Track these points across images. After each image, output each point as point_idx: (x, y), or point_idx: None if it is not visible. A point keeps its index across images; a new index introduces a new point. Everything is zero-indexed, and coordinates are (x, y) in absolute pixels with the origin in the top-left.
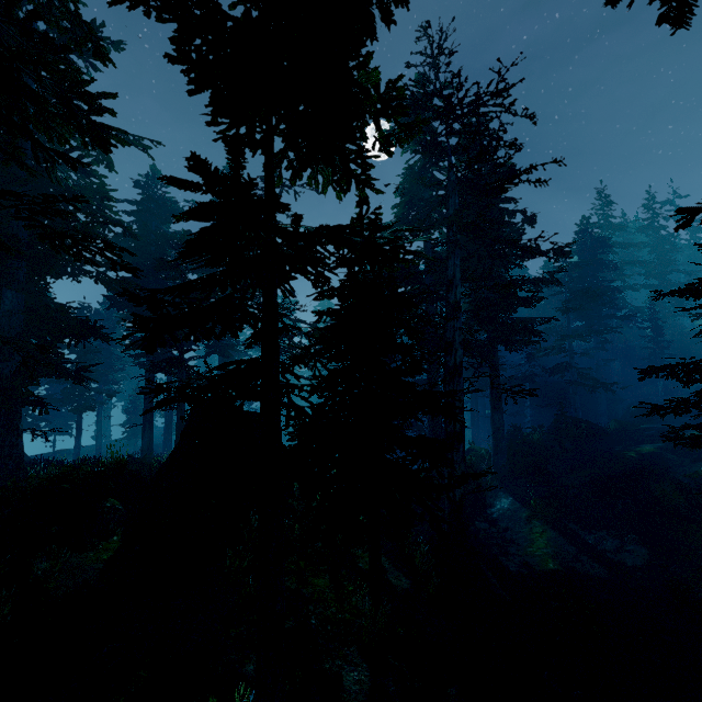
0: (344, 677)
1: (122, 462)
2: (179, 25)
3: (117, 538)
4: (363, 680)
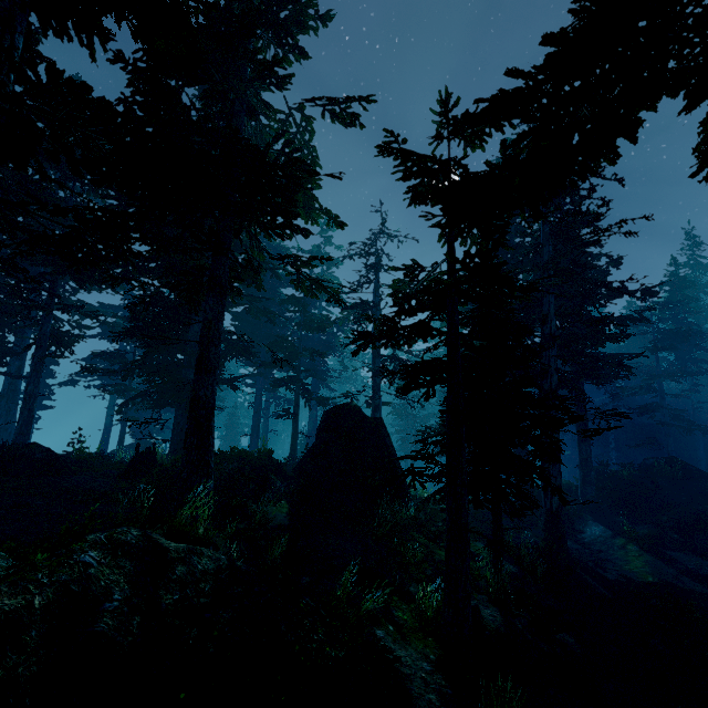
0: (481, 610)
1: (270, 451)
2: (404, 160)
3: (284, 502)
4: (495, 616)
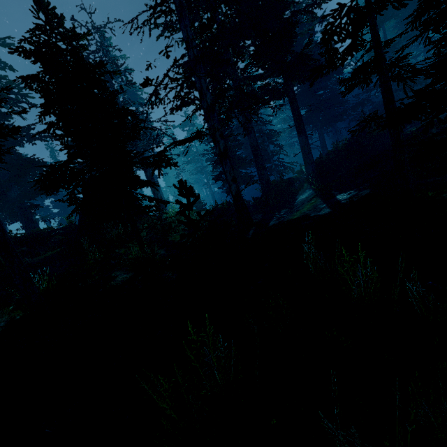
0: (118, 277)
1: (71, 222)
2: None
3: (59, 249)
4: (127, 277)
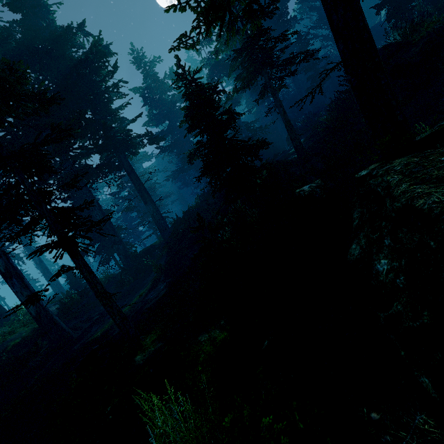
0: None
1: None
2: None
3: None
4: None
